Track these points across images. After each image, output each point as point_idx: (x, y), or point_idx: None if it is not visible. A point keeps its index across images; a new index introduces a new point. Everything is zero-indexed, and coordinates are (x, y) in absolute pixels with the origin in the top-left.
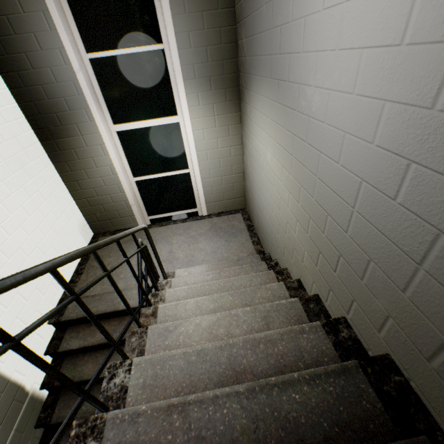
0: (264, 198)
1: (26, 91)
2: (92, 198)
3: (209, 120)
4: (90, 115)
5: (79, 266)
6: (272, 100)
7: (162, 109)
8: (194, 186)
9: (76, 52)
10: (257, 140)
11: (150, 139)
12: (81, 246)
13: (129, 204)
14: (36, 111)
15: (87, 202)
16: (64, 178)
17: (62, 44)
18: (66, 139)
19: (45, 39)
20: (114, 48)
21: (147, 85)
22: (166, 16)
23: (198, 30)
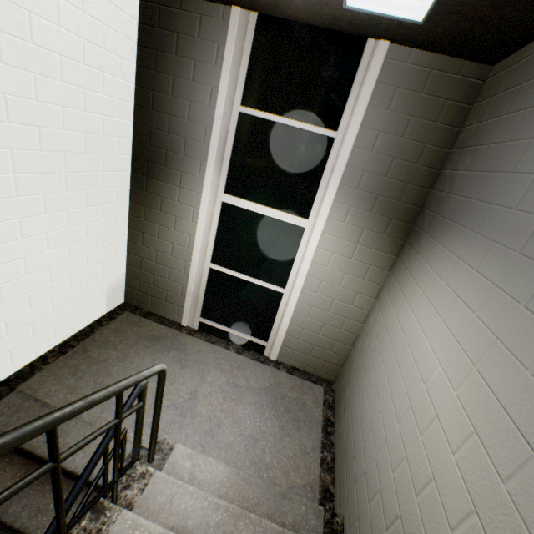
0: (383, 418)
1: (150, 113)
2: (148, 260)
3: (347, 245)
4: (203, 170)
5: (71, 338)
6: (505, 291)
7: (292, 203)
8: (279, 313)
9: (229, 98)
10: (416, 319)
11: (258, 229)
12: (95, 312)
13: (185, 291)
14: (148, 138)
15: (140, 262)
16: (132, 223)
17: (219, 84)
18: (160, 182)
19: (203, 72)
20: (274, 113)
21: (290, 168)
22: (361, 102)
23: (393, 134)
